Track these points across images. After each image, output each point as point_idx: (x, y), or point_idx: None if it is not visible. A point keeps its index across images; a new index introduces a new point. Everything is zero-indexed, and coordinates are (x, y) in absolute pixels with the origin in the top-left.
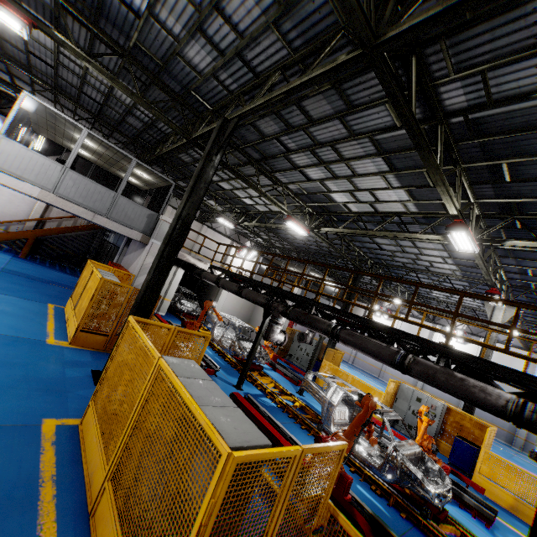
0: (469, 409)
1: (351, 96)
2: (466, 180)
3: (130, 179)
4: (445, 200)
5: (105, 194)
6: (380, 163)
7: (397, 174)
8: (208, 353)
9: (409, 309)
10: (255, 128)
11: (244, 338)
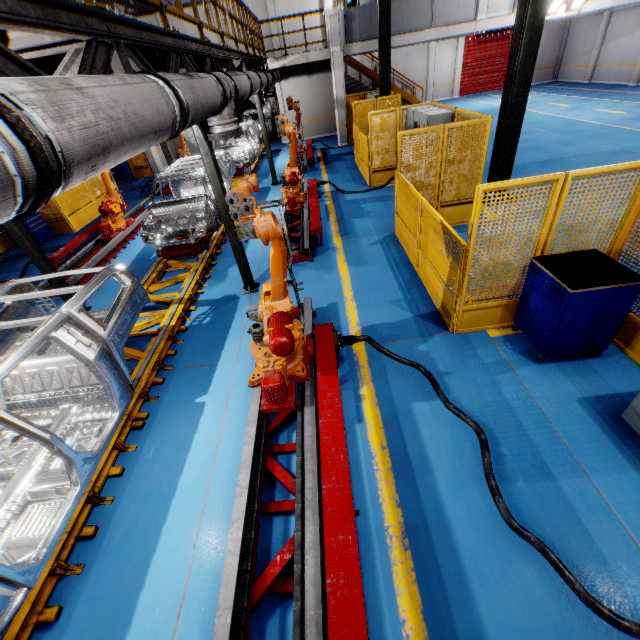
0: (506, 97)
1: None
2: None
3: None
4: None
5: None
6: None
7: None
8: None
9: None
10: None
11: (225, 146)
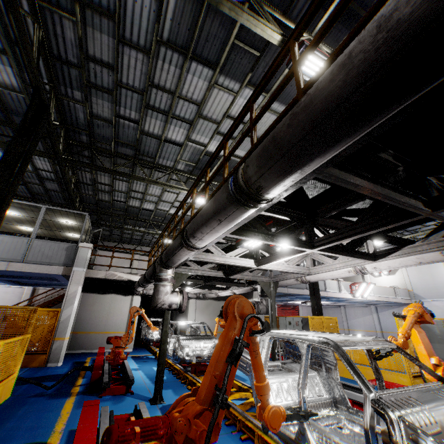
0: None
1: (101, 3)
2: (273, 9)
3: (75, 237)
4: (249, 24)
5: (19, 242)
6: (199, 69)
7: (224, 72)
8: (152, 372)
9: (250, 132)
10: (98, 119)
11: (189, 336)
